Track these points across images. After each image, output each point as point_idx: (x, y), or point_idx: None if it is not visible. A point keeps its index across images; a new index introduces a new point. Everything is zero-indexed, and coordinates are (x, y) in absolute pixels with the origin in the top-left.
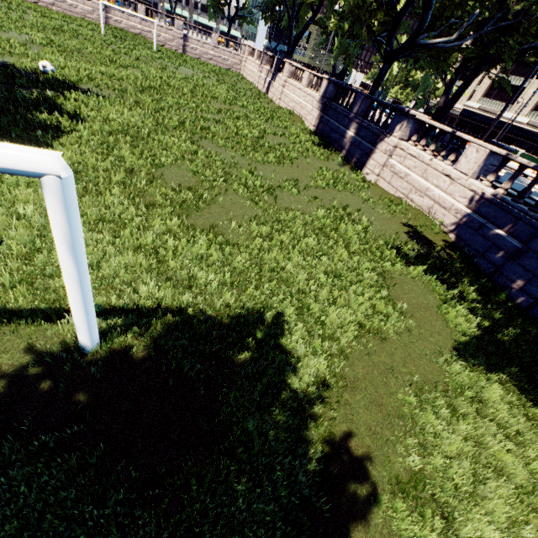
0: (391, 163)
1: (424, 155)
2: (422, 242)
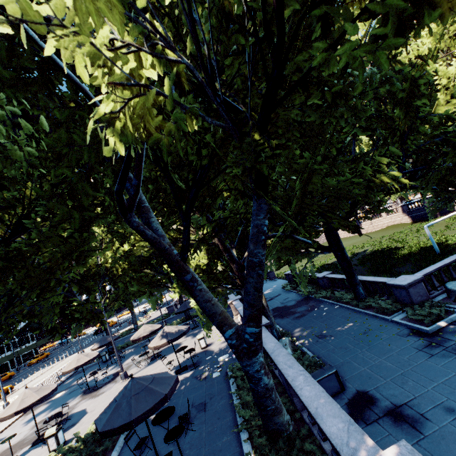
0: None
1: None
2: None
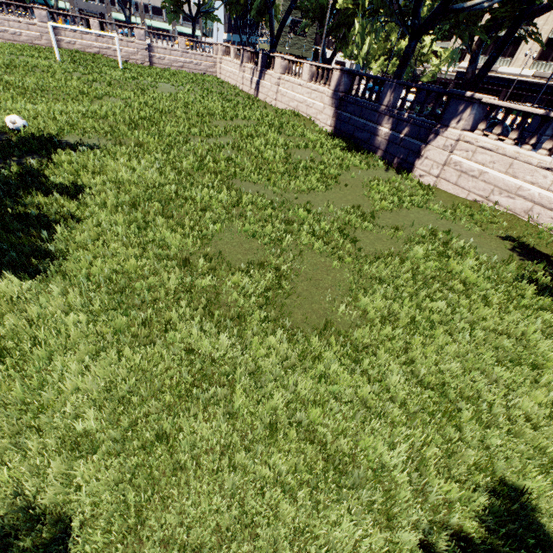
0: (454, 160)
1: (504, 147)
2: (539, 259)
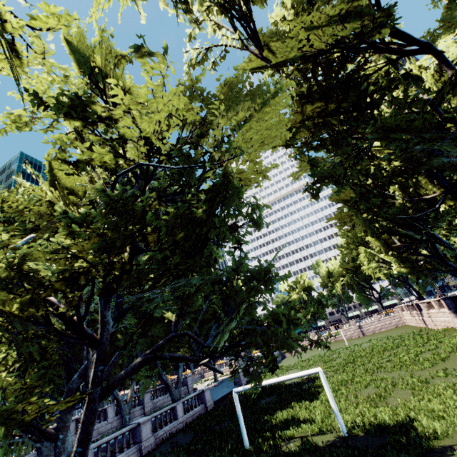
0: None
1: None
2: None
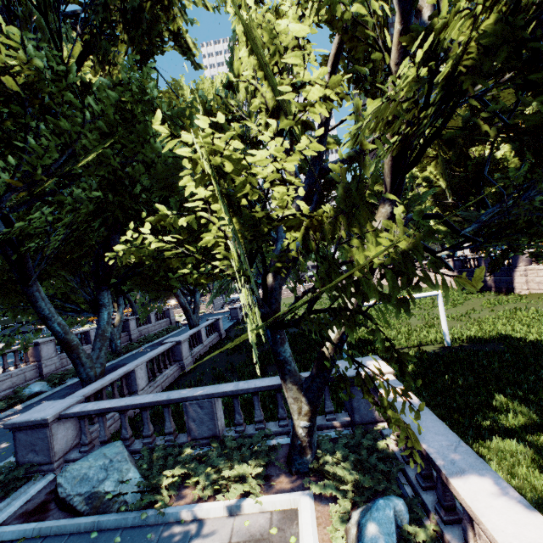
0: (530, 279)
1: None
2: None
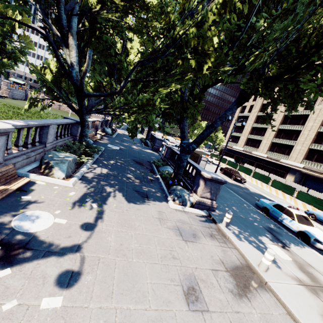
0: None
1: None
2: None
